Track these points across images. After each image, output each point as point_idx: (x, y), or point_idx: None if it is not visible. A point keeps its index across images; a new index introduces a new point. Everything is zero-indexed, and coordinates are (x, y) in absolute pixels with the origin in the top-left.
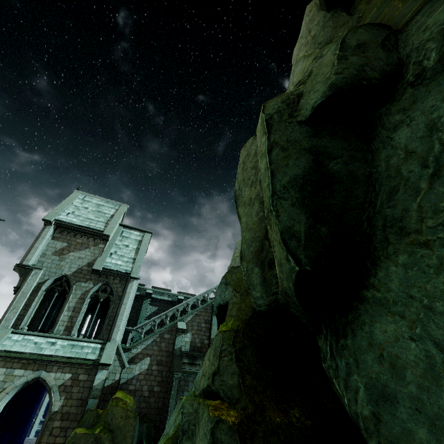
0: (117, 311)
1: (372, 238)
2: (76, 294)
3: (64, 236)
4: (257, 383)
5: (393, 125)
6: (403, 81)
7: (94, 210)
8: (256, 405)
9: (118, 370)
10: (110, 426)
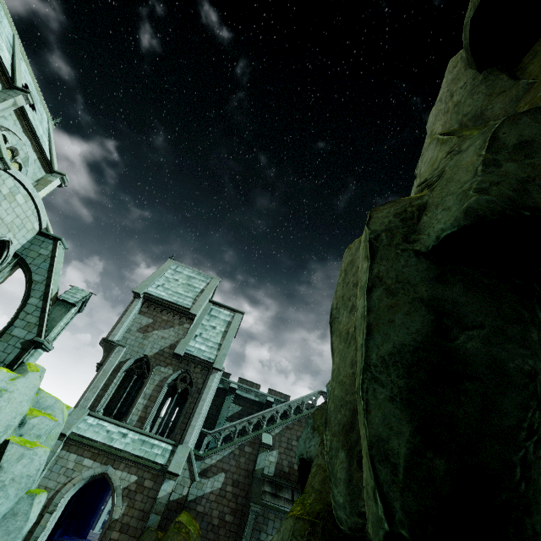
0: (194, 407)
1: (531, 509)
2: (154, 380)
3: (150, 311)
4: None
5: None
6: None
7: (184, 283)
8: None
9: (187, 483)
10: None
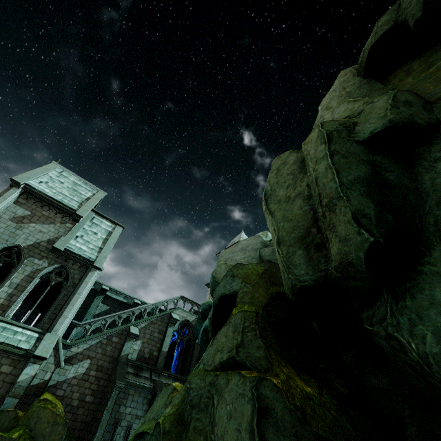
0: (68, 299)
1: (424, 231)
2: (25, 270)
3: (29, 203)
4: (280, 359)
5: (434, 158)
6: (440, 132)
7: (69, 187)
8: (286, 375)
9: (51, 369)
10: (32, 431)
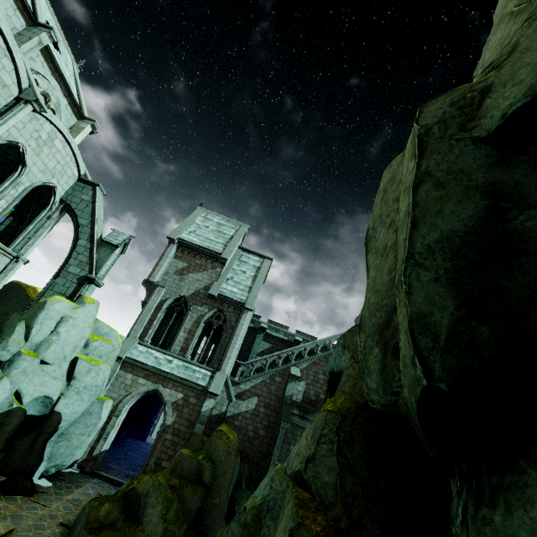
0: (229, 341)
1: None
2: (192, 317)
3: (185, 255)
4: (360, 491)
5: None
6: None
7: (214, 230)
8: (352, 521)
9: (226, 403)
10: (212, 456)
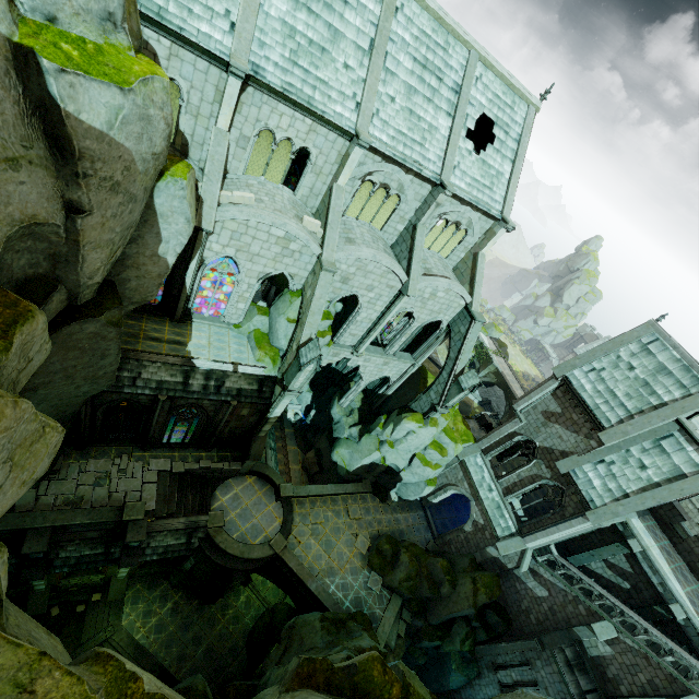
0: (548, 524)
1: None
2: (531, 469)
3: (564, 399)
4: None
5: None
6: None
7: (638, 377)
8: None
9: (513, 563)
10: (457, 585)
